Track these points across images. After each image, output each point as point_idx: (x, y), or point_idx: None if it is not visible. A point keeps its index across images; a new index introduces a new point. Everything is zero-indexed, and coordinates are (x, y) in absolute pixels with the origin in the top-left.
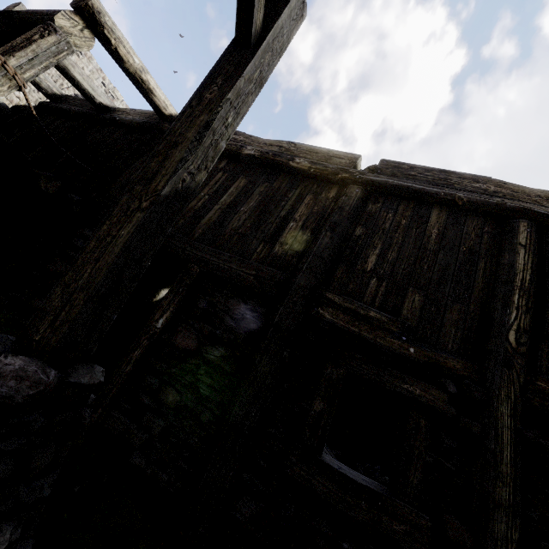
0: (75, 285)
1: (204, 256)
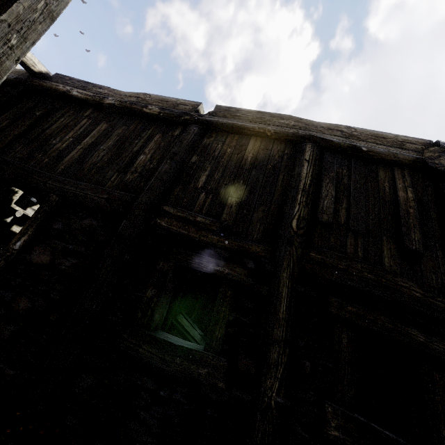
0: None
1: (63, 186)
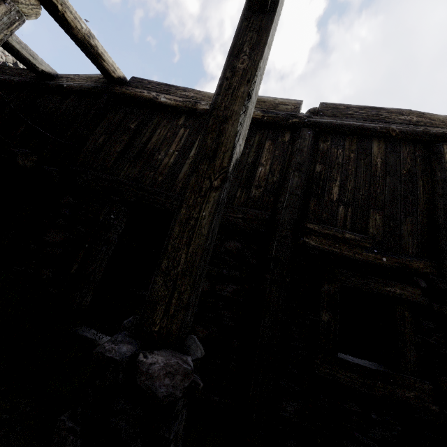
0: (175, 272)
1: None
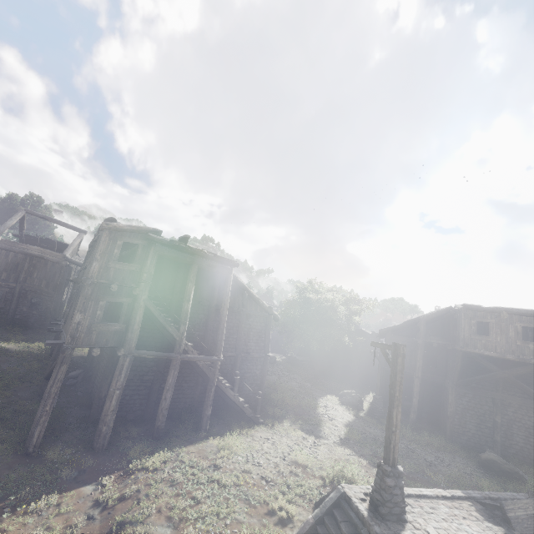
0: None
1: None
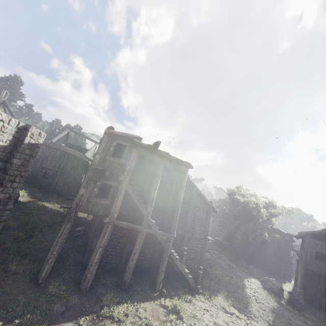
0: None
1: None
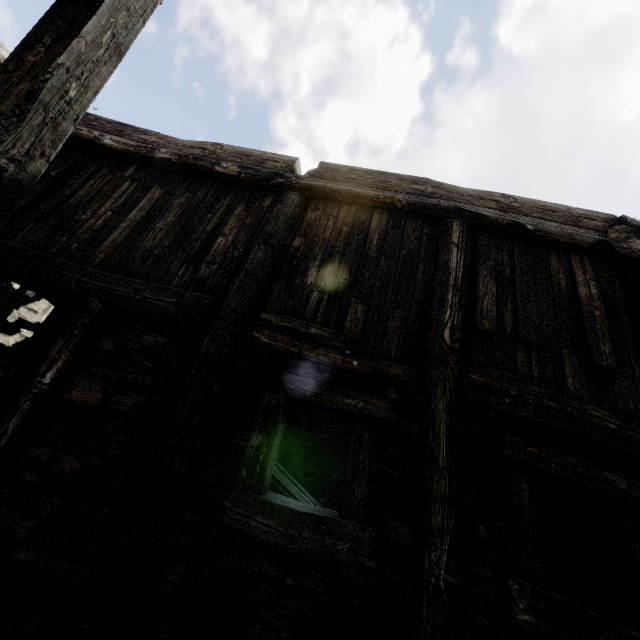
0: None
1: (108, 286)
